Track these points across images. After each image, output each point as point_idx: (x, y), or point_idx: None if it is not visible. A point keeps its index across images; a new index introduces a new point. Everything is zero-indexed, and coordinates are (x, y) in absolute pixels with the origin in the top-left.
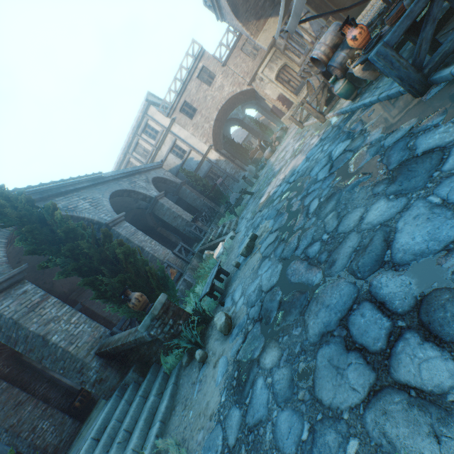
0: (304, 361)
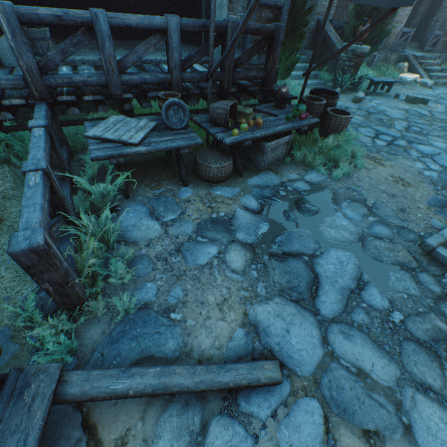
0: (364, 126)
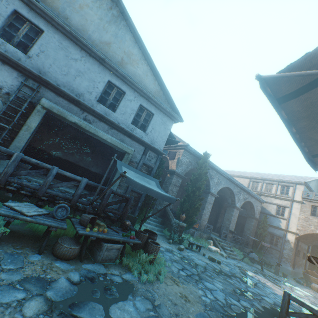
0: (178, 262)
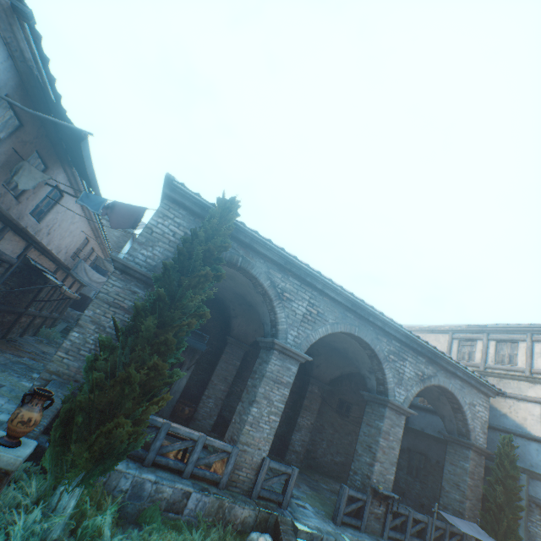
0: None
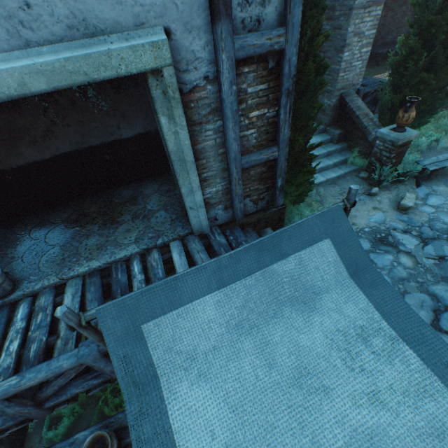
0: (415, 286)
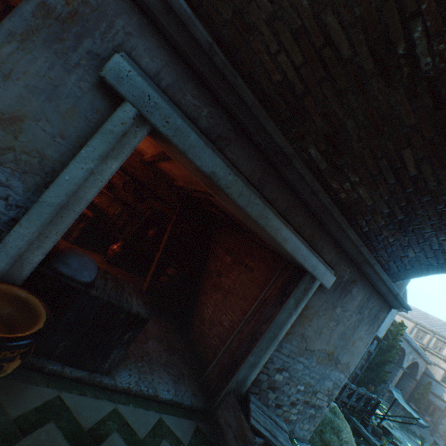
0: None
